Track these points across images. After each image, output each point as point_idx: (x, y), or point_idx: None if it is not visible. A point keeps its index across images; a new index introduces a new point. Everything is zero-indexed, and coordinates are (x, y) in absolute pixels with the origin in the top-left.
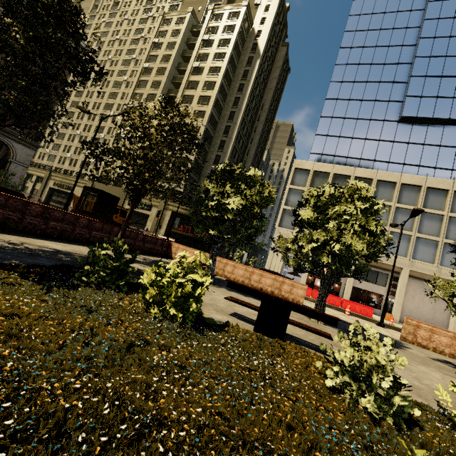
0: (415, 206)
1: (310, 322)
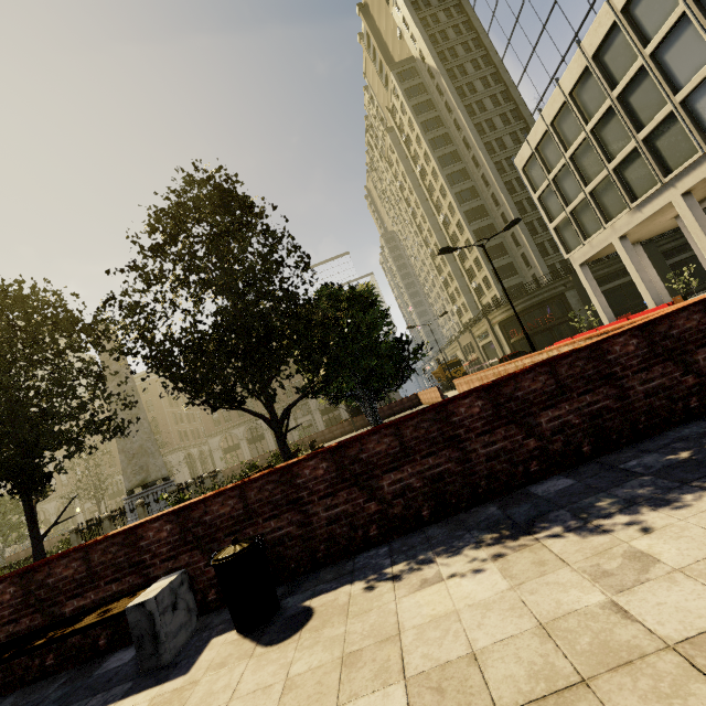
0: (678, 5)
1: None
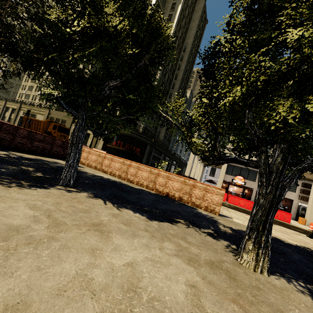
0: None
1: (239, 276)
